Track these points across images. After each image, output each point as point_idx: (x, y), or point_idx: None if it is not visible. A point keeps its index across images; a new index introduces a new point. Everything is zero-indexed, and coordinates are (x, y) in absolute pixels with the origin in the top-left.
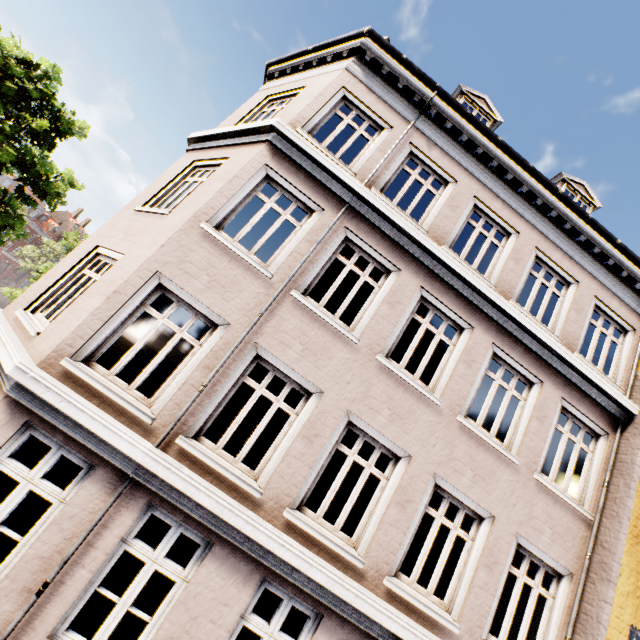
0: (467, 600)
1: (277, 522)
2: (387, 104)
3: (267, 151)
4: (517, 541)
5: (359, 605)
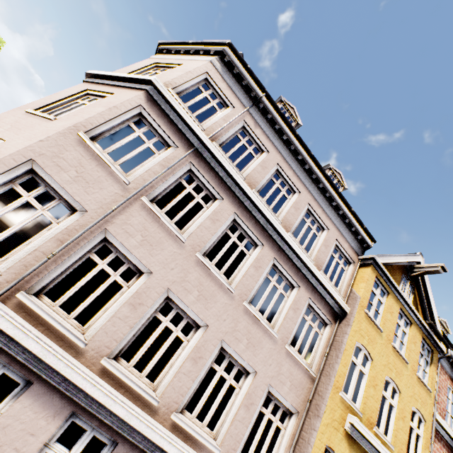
0: (229, 430)
1: (94, 368)
2: (233, 92)
3: (144, 96)
4: (268, 389)
5: (148, 433)
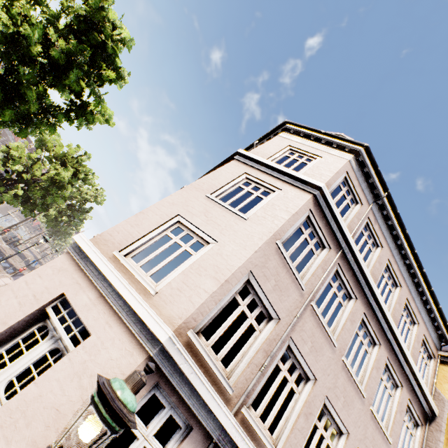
0: None
1: None
2: (362, 189)
3: (312, 200)
4: None
5: None
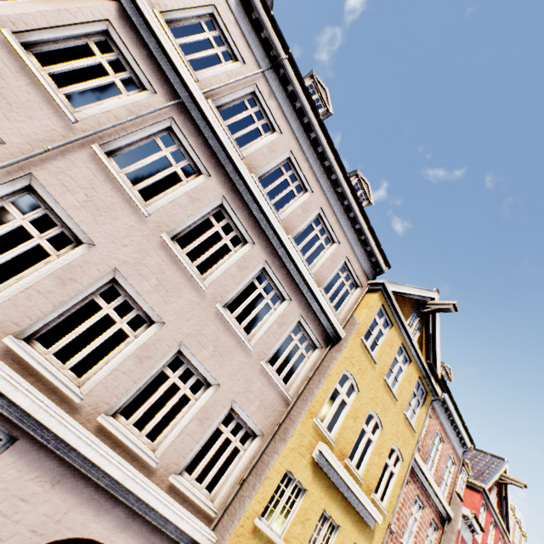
0: (173, 443)
1: None
2: (248, 43)
3: (115, 9)
4: (232, 406)
5: (60, 431)
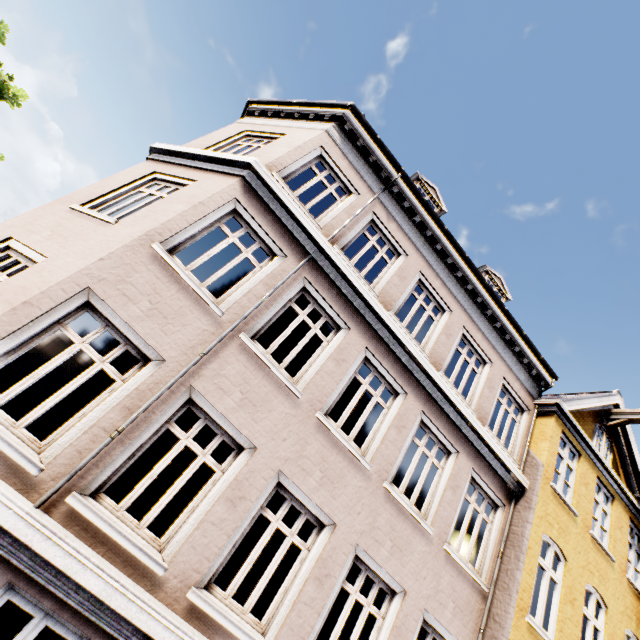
0: None
1: (178, 606)
2: (358, 172)
3: (239, 186)
4: (423, 617)
5: None
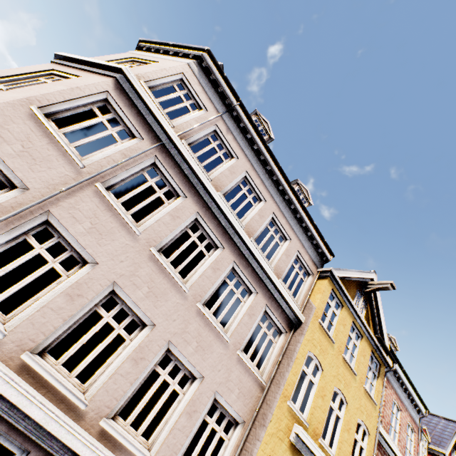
0: (166, 439)
1: (12, 363)
2: (208, 96)
3: (112, 83)
4: (215, 396)
5: (68, 440)
